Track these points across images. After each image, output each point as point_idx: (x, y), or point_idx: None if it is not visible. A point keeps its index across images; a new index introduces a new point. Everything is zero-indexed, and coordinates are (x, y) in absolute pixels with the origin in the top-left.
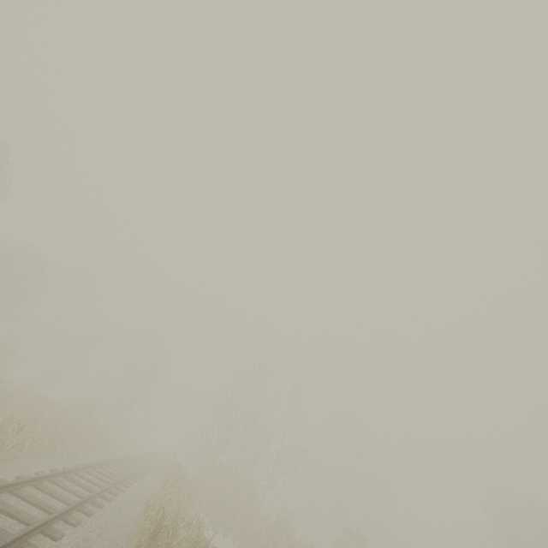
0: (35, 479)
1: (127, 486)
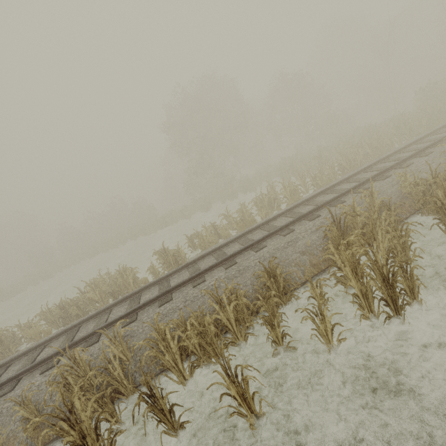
0: (280, 214)
1: (423, 156)
